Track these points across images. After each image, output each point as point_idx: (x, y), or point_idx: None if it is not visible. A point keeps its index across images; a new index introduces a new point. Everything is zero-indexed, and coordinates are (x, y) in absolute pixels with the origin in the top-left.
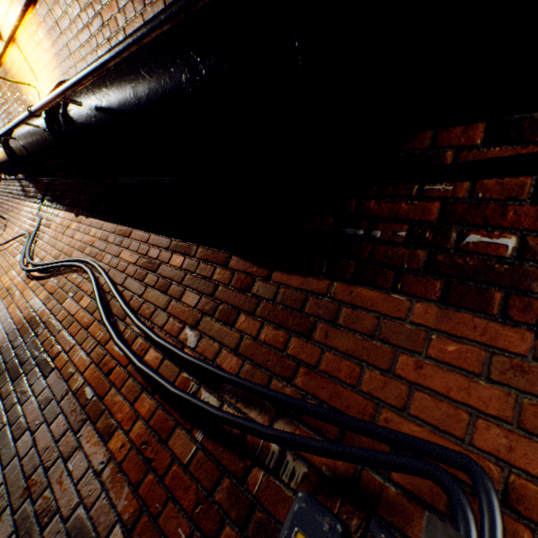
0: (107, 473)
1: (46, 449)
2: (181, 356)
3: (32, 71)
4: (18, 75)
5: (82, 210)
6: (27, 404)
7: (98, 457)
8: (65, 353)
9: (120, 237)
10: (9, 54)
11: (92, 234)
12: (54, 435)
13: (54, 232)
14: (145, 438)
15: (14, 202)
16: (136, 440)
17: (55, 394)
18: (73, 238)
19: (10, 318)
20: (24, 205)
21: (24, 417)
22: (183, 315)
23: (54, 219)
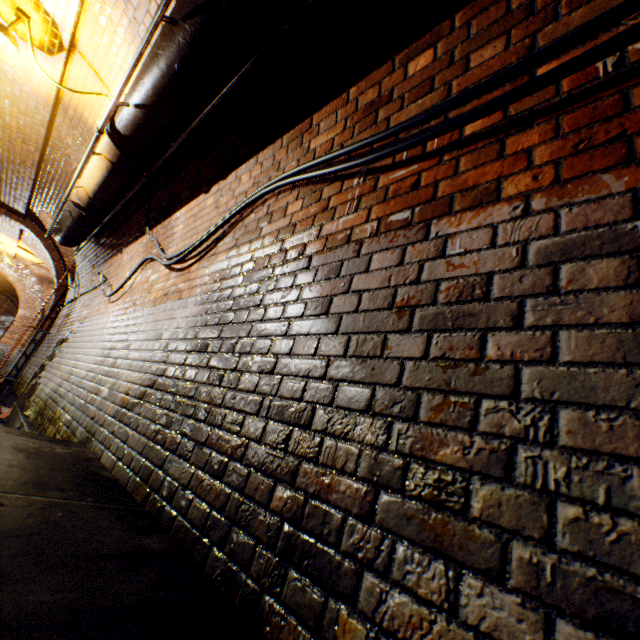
0: (539, 204)
1: (388, 279)
2: (563, 41)
3: (98, 80)
4: (80, 101)
5: (213, 181)
6: (304, 294)
7: (500, 213)
8: (313, 241)
9: (295, 141)
10: (68, 76)
11: (244, 181)
12: (385, 267)
13: (183, 229)
14: (573, 142)
15: (105, 267)
16: (557, 156)
17: (340, 260)
18: (217, 207)
19: (192, 298)
20: (121, 256)
21: (313, 299)
22: (491, 70)
23: (174, 224)
